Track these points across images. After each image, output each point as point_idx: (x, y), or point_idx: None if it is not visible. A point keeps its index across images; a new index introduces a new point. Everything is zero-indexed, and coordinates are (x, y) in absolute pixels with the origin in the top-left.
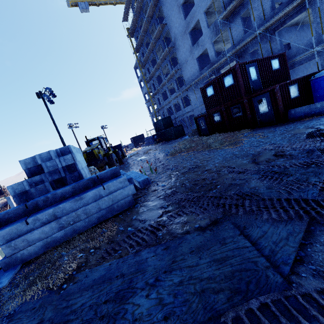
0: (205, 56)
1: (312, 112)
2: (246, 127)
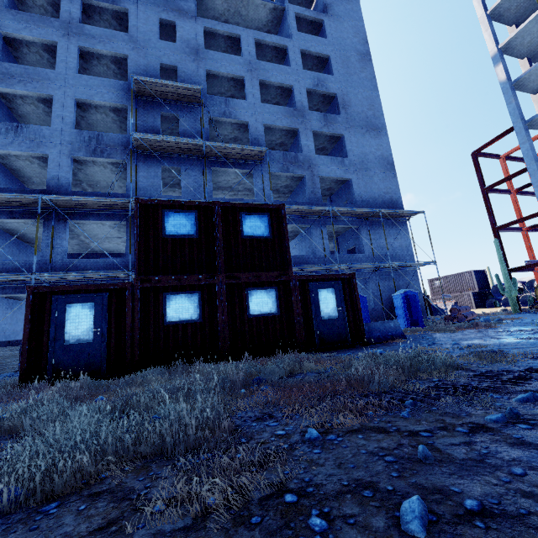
0: (4, 170)
1: (389, 333)
2: (283, 350)
